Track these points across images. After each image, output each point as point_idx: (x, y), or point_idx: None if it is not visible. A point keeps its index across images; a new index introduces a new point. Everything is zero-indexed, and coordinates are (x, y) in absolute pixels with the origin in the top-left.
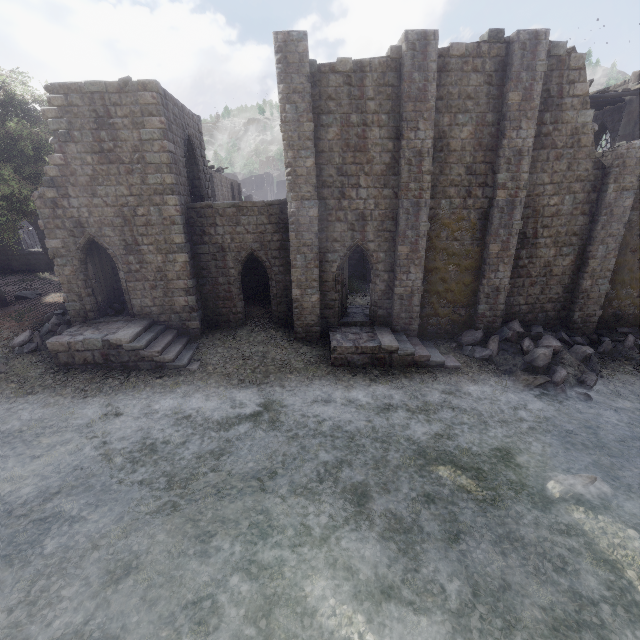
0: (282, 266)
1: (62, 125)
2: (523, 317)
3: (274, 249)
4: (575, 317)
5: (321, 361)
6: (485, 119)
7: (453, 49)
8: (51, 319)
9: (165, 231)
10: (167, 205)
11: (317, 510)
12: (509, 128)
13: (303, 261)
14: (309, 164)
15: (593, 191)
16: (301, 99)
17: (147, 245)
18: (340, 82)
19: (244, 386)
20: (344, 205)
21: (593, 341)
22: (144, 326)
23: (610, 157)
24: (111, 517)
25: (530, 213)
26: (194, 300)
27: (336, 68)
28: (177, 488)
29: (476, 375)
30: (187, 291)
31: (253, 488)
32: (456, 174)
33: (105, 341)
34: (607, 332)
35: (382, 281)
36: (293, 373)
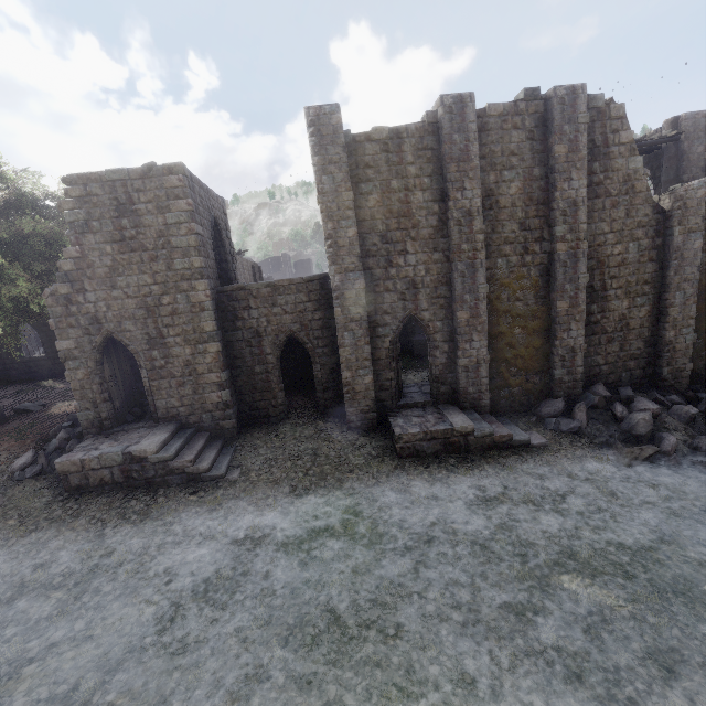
0: (326, 347)
1: (80, 216)
2: (605, 379)
3: (316, 328)
4: (664, 373)
5: (384, 453)
6: (532, 173)
7: (490, 109)
8: (59, 433)
9: (194, 319)
10: (196, 291)
11: (424, 658)
12: (559, 180)
13: (352, 339)
14: (351, 234)
15: (657, 236)
16: (338, 169)
17: (173, 337)
18: (377, 150)
19: (298, 494)
20: (392, 274)
21: (690, 399)
22: (171, 431)
23: (669, 200)
24: (148, 701)
25: (594, 264)
26: (229, 395)
27: (372, 137)
28: (233, 645)
29: (569, 452)
30: (220, 385)
31: (333, 634)
32: (509, 231)
33: (126, 454)
34: (702, 387)
35: (442, 353)
36: (354, 471)
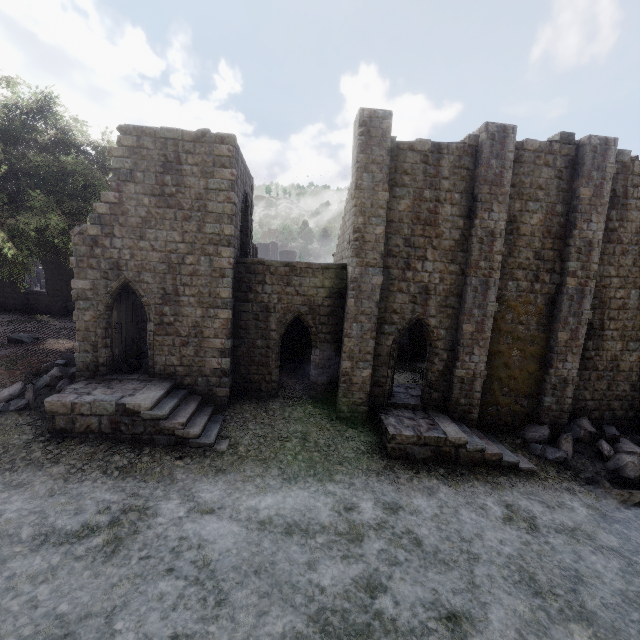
0: (329, 333)
1: (126, 164)
2: (589, 414)
3: (323, 314)
4: None
5: (373, 450)
6: (554, 209)
7: (527, 144)
8: (51, 370)
9: (212, 283)
10: (220, 256)
11: None
12: (580, 220)
13: (359, 330)
14: (379, 231)
15: None
16: (379, 170)
17: (188, 296)
18: (417, 159)
19: (286, 478)
20: (408, 276)
21: None
22: (166, 389)
23: None
24: None
25: (597, 304)
26: (228, 363)
27: (414, 147)
28: None
29: (557, 483)
30: (222, 352)
31: None
32: (524, 257)
33: (120, 405)
34: None
35: (440, 360)
36: (343, 464)
